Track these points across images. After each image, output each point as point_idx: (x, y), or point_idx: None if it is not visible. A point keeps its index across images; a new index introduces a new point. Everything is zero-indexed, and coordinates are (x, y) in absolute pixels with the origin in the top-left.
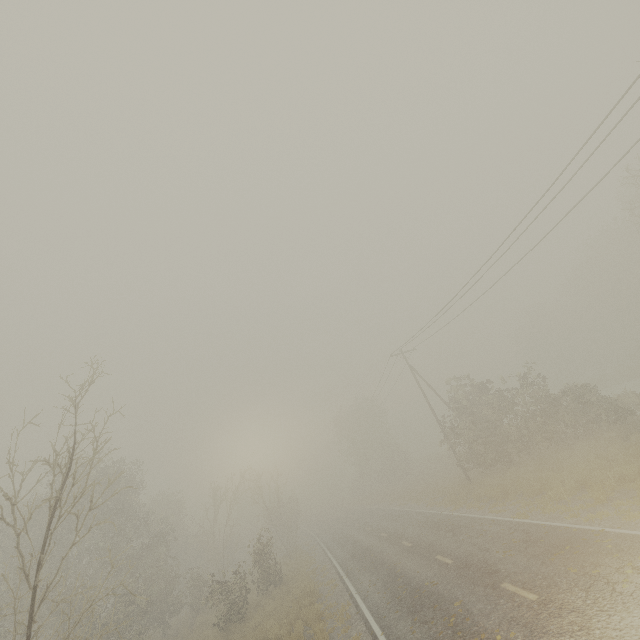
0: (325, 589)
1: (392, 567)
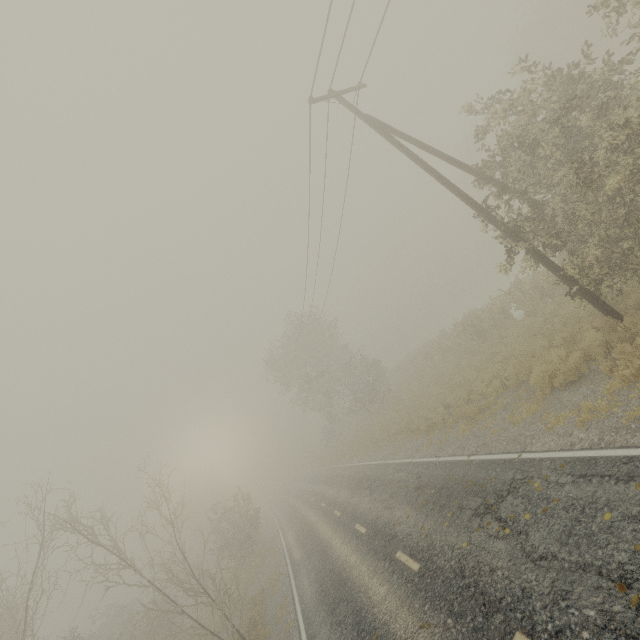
0: None
1: None
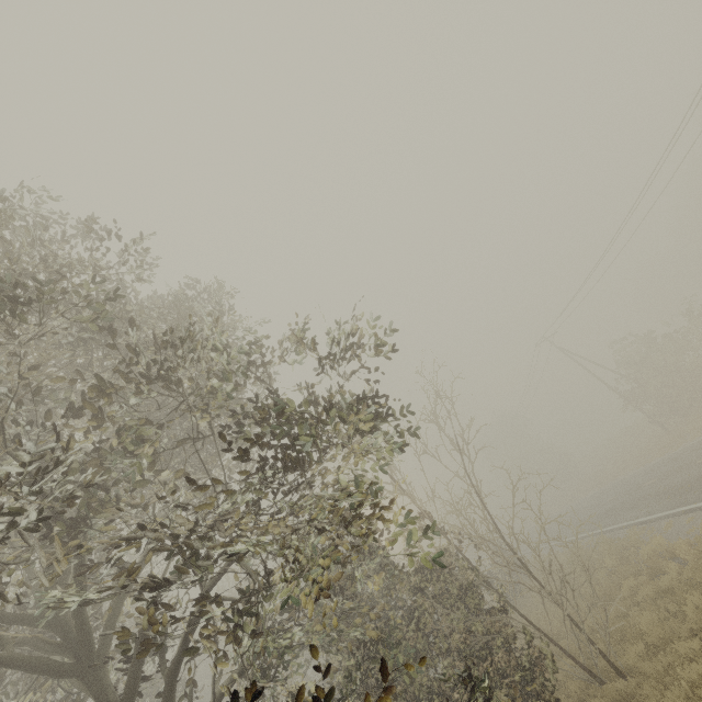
0: (588, 546)
1: (654, 493)
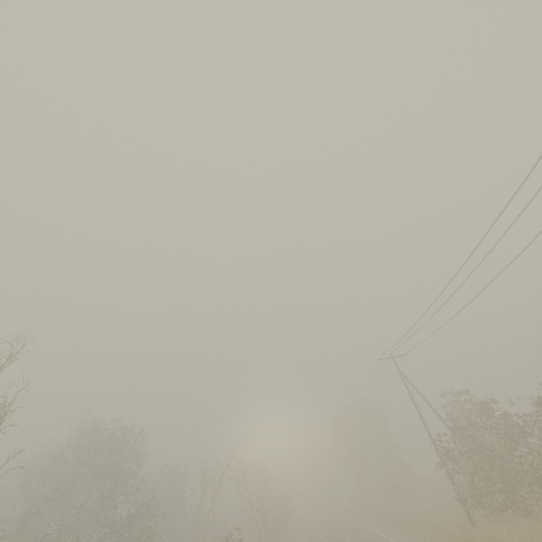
0: None
1: None
